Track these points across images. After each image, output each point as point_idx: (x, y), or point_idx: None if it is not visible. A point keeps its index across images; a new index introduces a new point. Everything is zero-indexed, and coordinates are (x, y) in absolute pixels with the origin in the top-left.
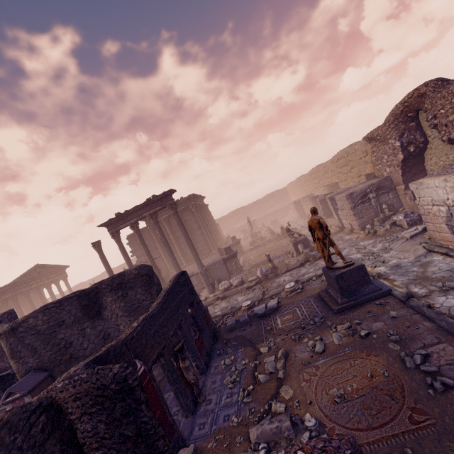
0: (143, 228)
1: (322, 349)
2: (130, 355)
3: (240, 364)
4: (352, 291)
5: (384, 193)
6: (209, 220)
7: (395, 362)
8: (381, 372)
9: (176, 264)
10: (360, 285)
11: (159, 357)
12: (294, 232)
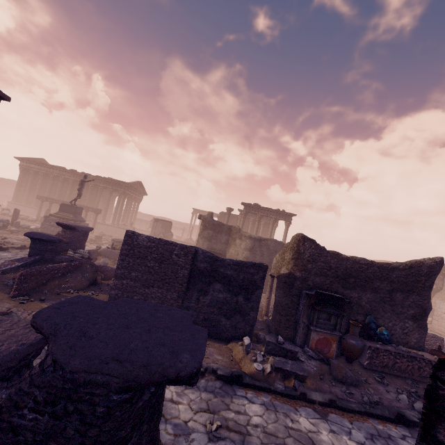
0: (235, 215)
1: None
2: None
3: None
4: None
5: None
6: None
7: None
8: None
9: None
10: None
11: None
12: None
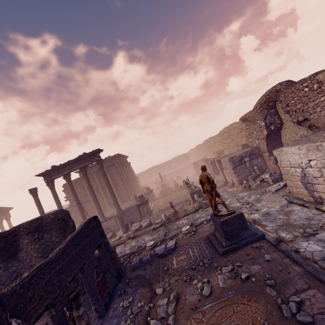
0: (77, 179)
1: (209, 292)
2: (5, 315)
3: (135, 307)
4: (234, 235)
5: (254, 158)
6: (130, 174)
7: (273, 310)
8: (262, 321)
9: (99, 208)
10: (240, 230)
11: (49, 308)
12: (191, 185)
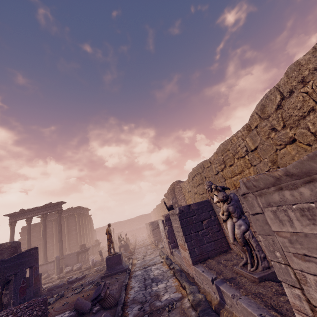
0: (37, 223)
1: (79, 291)
2: None
3: None
4: (112, 267)
5: None
6: (87, 226)
7: None
8: (88, 294)
9: (45, 251)
10: (116, 265)
11: None
12: (122, 239)
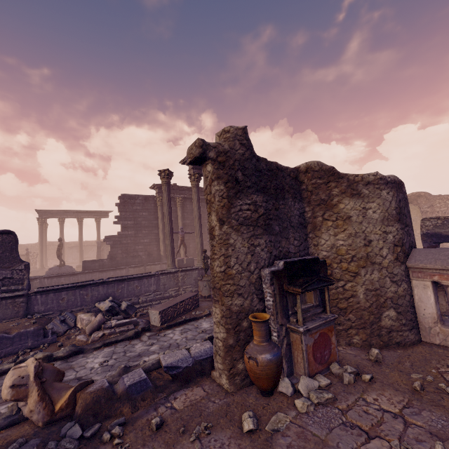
0: (149, 196)
1: None
2: None
3: None
4: None
5: None
6: None
7: None
8: None
9: None
10: None
11: None
12: None
